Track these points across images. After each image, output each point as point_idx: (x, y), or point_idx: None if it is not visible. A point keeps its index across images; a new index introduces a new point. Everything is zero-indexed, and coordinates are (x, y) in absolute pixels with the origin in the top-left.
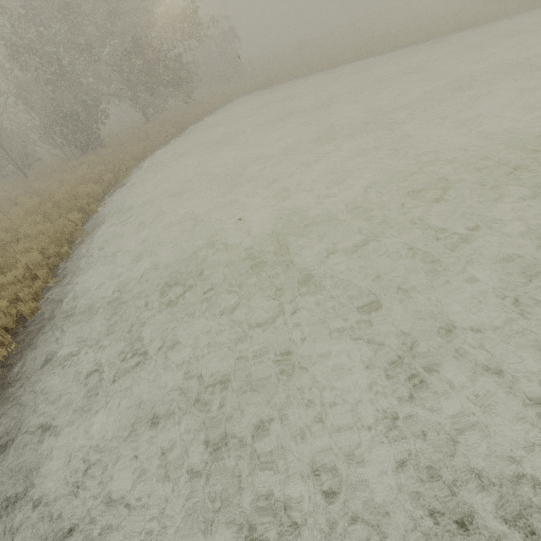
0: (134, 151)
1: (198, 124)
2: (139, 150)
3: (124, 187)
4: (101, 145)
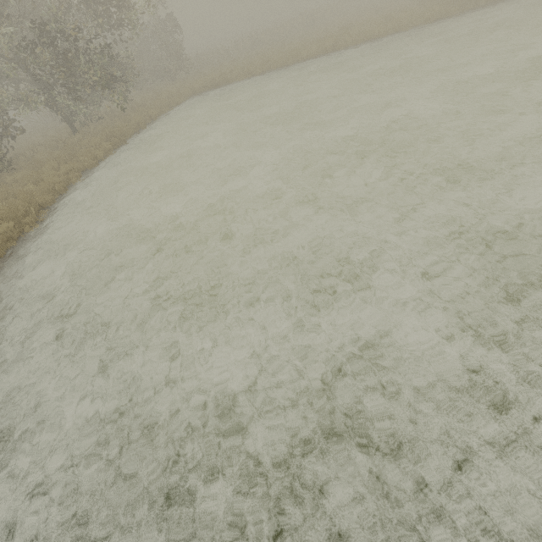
0: (51, 180)
1: (140, 135)
2: (60, 175)
3: (32, 242)
4: (7, 168)
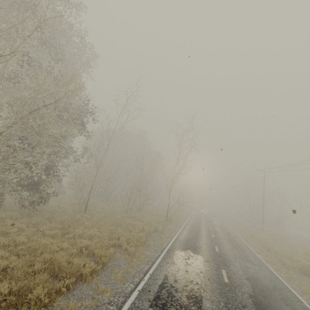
0: None
1: None
2: None
3: None
4: None
